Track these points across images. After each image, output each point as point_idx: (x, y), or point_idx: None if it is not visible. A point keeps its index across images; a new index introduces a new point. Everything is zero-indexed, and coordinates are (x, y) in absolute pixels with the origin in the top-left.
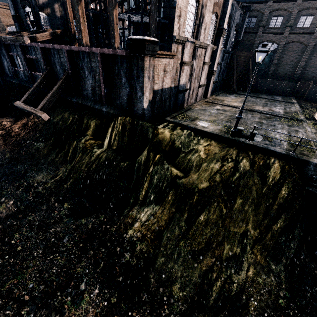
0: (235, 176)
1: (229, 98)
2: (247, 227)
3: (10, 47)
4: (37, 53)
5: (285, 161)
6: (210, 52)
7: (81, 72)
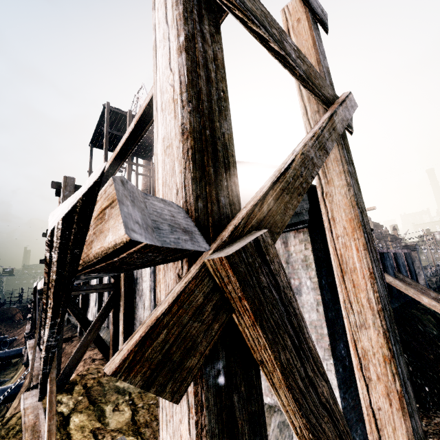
0: None
1: None
2: None
3: None
4: None
5: None
6: None
7: (400, 268)
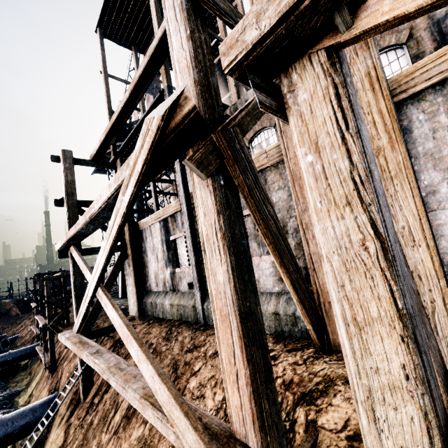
0: None
1: None
2: None
3: None
4: None
5: None
6: None
7: None
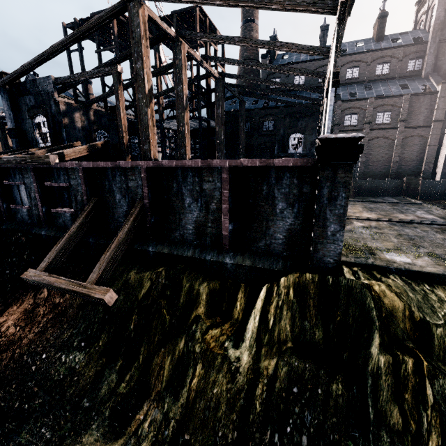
0: None
1: None
2: None
3: (9, 173)
4: (73, 178)
5: None
6: None
7: (174, 199)
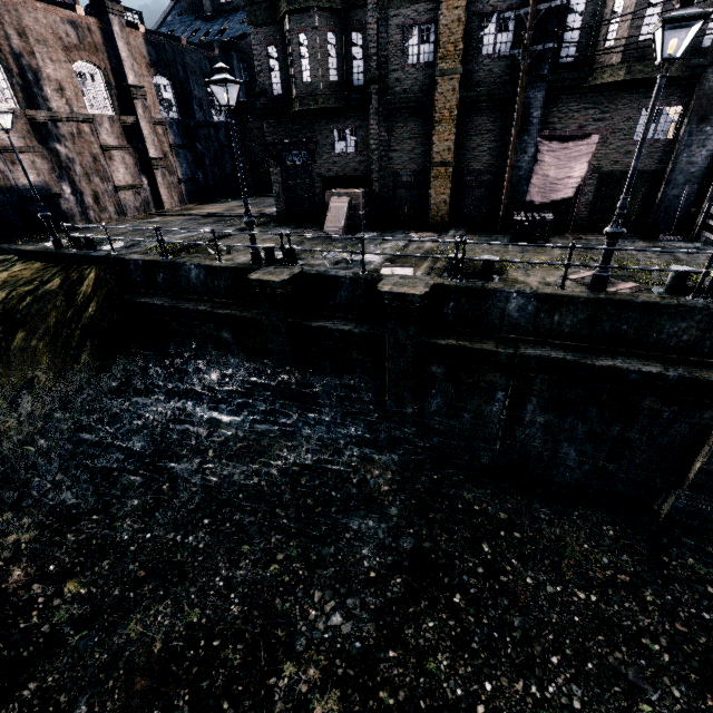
0: (24, 302)
1: (219, 205)
2: (36, 370)
3: None
4: None
5: (106, 267)
6: (118, 128)
7: None
